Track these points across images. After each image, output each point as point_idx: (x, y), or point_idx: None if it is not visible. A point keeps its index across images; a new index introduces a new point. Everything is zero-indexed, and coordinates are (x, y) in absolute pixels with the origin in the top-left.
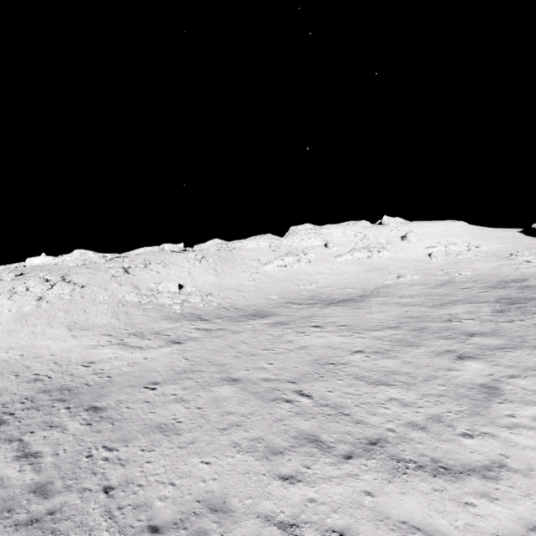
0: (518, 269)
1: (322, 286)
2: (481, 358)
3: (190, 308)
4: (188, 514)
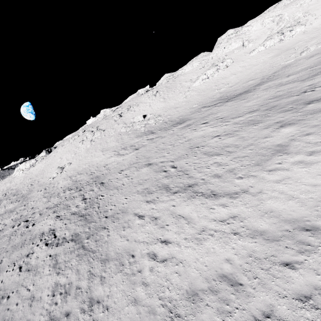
0: None
1: (231, 85)
2: (298, 123)
3: (148, 128)
4: (115, 213)
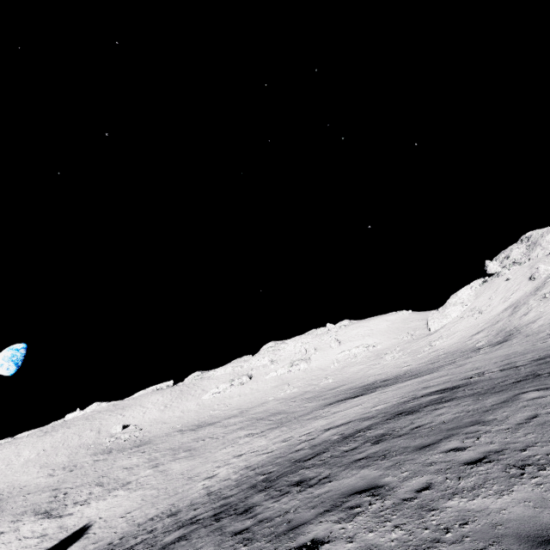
0: (369, 370)
1: (226, 408)
2: (159, 466)
3: (115, 444)
4: None
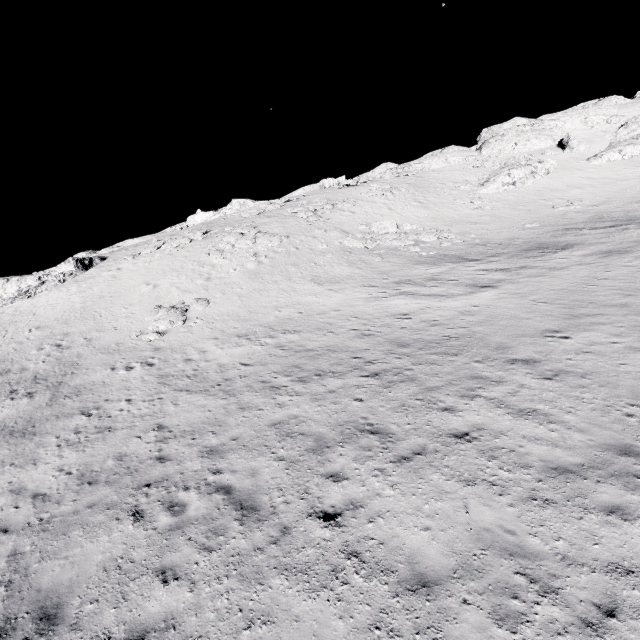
0: None
1: (592, 203)
2: None
3: (433, 249)
4: None
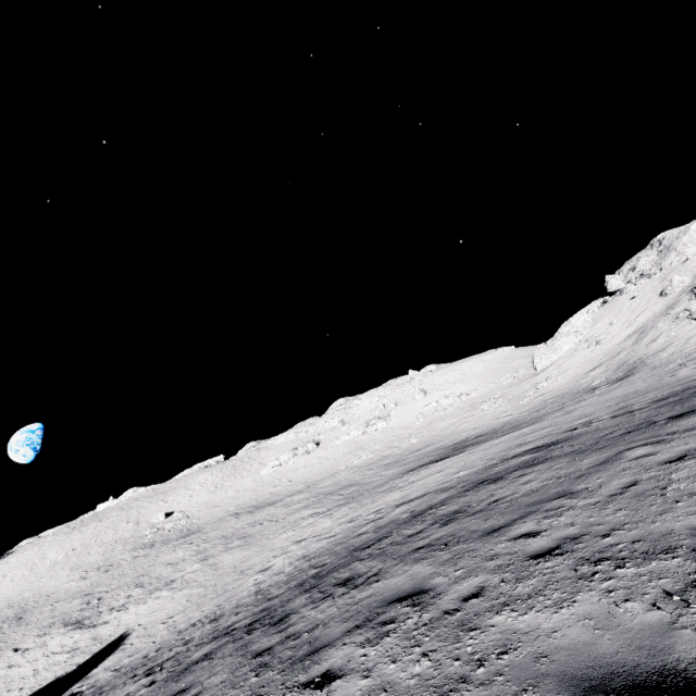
0: (461, 424)
1: (290, 483)
2: (208, 559)
3: (158, 535)
4: None
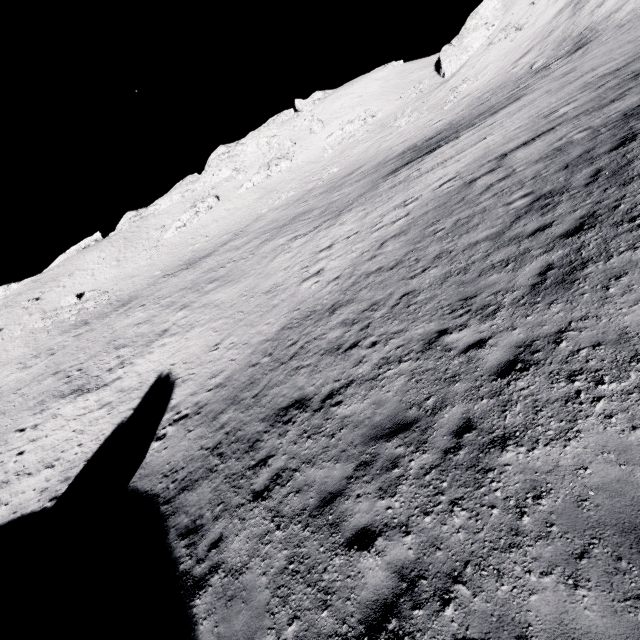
0: (382, 144)
1: (209, 239)
2: (190, 305)
3: (84, 315)
4: None
